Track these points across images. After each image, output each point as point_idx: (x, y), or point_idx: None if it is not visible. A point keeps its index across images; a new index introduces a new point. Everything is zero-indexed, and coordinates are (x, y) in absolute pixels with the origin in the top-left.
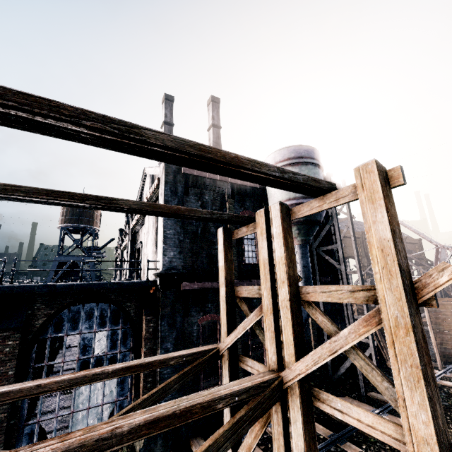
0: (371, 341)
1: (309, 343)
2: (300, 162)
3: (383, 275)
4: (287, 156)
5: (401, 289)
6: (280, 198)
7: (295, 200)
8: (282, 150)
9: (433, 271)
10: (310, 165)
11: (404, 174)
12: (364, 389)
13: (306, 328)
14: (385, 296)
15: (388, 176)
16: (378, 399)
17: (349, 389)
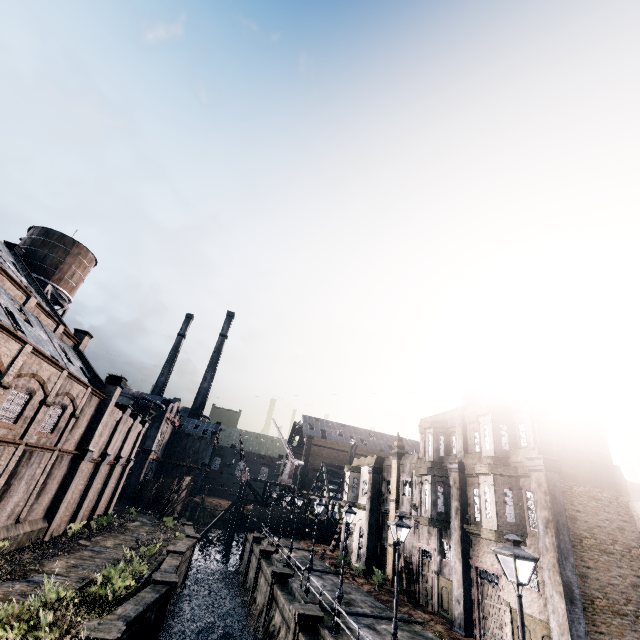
0: None
1: None
2: None
3: None
4: None
5: None
6: None
7: None
8: None
9: None
10: None
11: None
12: None
13: None
14: None
15: None
16: None
17: None
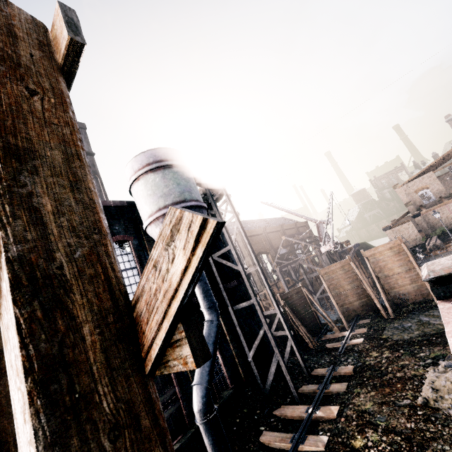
0: (287, 332)
1: (233, 362)
2: (161, 165)
3: (3, 318)
4: (146, 162)
5: (20, 367)
6: (150, 211)
7: (166, 209)
8: (138, 156)
9: (157, 249)
10: (174, 168)
11: (79, 24)
12: (295, 388)
13: (225, 347)
14: (14, 403)
15: (45, 37)
16: (309, 391)
17: (282, 395)
